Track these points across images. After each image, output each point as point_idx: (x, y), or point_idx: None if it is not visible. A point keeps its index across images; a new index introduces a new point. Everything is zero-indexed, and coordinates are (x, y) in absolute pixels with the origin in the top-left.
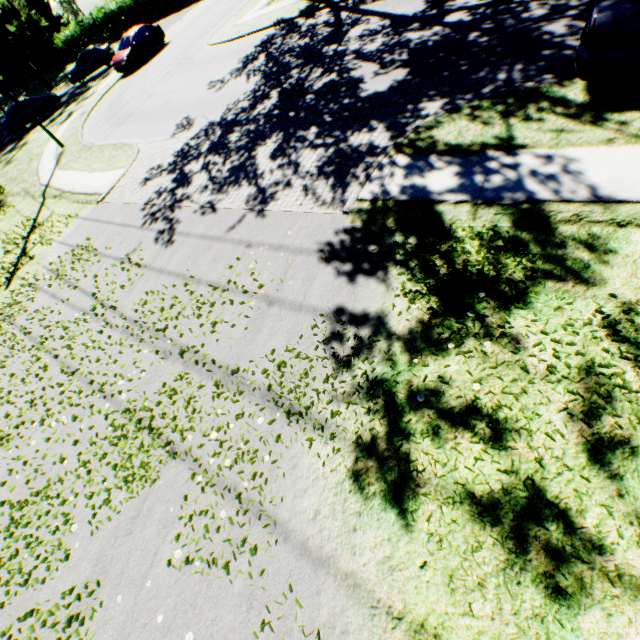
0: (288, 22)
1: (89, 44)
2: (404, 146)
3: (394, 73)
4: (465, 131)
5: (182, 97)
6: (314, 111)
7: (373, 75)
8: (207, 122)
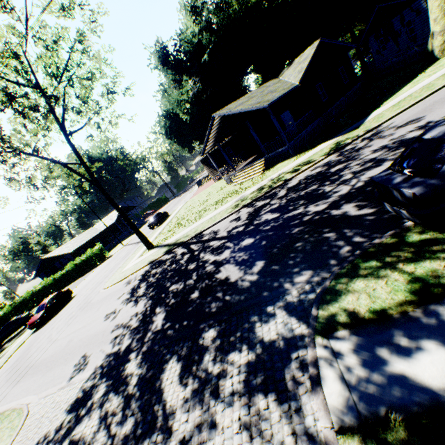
0: (156, 260)
1: (16, 313)
2: (323, 324)
3: (252, 265)
4: (371, 290)
5: (81, 334)
6: (203, 314)
7: (236, 271)
8: (103, 354)
